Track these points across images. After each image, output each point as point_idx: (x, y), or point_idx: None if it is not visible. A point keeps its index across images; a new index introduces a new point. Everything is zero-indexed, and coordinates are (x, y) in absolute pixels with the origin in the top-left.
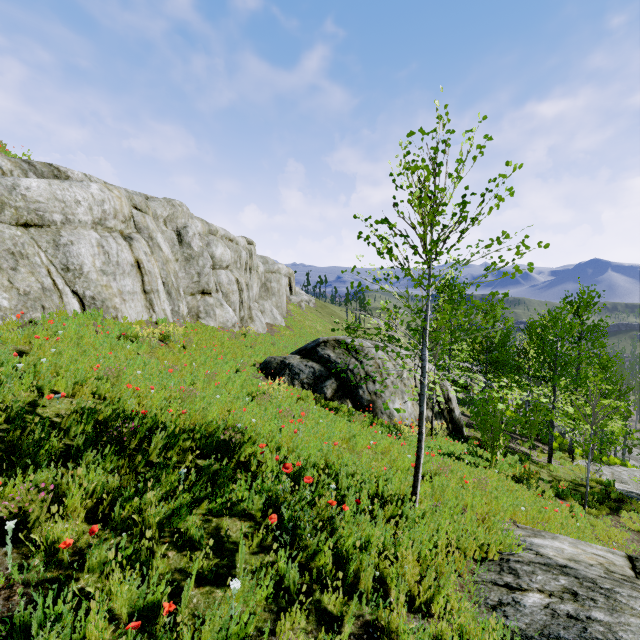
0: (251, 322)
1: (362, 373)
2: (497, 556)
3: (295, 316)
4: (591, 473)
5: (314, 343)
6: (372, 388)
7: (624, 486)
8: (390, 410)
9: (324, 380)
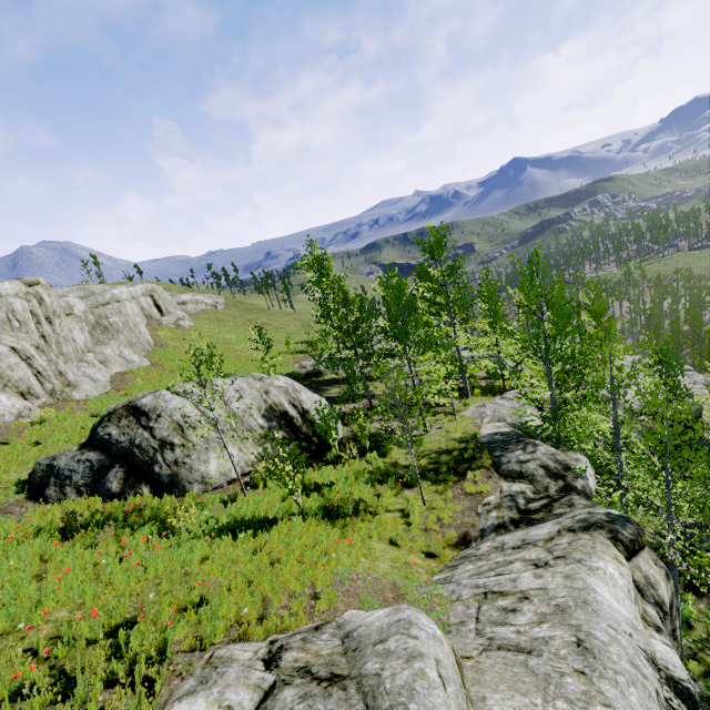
0: (73, 389)
1: (154, 444)
2: None
3: (168, 344)
4: (467, 426)
5: (101, 418)
6: (171, 458)
7: (497, 426)
8: (202, 474)
9: (107, 472)
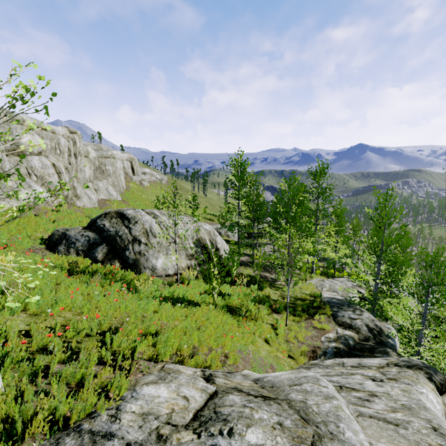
0: (77, 199)
1: (130, 238)
2: (72, 424)
3: (134, 192)
4: (313, 288)
5: (99, 215)
6: (137, 249)
7: (332, 294)
8: (153, 265)
9: (97, 246)
